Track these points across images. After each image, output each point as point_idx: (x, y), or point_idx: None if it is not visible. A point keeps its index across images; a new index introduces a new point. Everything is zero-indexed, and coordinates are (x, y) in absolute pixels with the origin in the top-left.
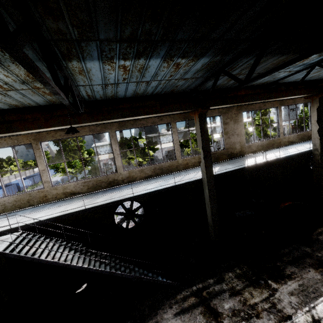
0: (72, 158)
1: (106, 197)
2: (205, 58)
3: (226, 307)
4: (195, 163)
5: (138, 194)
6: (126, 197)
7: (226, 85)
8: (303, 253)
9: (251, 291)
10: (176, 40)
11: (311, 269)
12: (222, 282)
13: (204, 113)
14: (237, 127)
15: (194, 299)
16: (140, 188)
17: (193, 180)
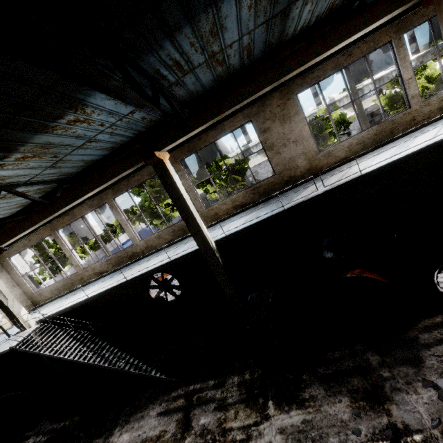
0: (158, 206)
1: (115, 279)
2: (92, 97)
3: (201, 422)
4: (228, 211)
5: (132, 276)
6: (120, 282)
7: (235, 66)
8: (358, 365)
9: (239, 410)
10: (2, 126)
11: (346, 398)
12: (220, 387)
13: (161, 161)
14: (292, 129)
15: (182, 401)
16: (146, 265)
17: (193, 250)
